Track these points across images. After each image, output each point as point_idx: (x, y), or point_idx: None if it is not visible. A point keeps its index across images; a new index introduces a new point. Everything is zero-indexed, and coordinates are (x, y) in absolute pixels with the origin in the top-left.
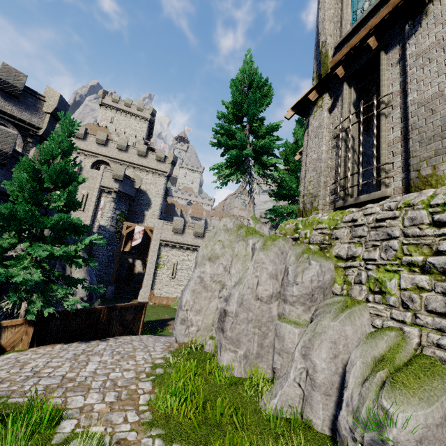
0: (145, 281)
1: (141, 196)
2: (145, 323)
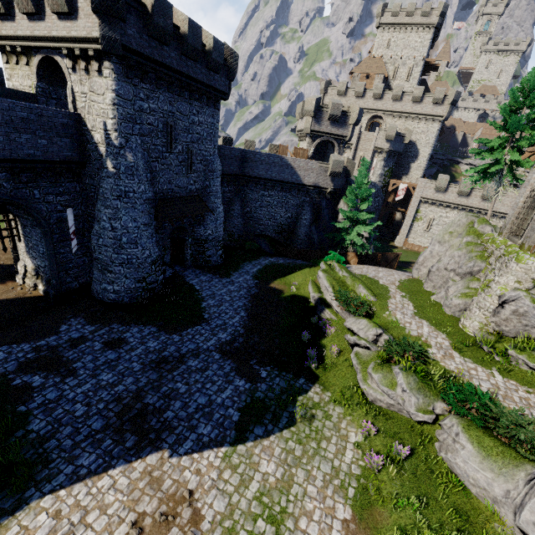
0: (402, 231)
1: (409, 147)
2: (398, 262)
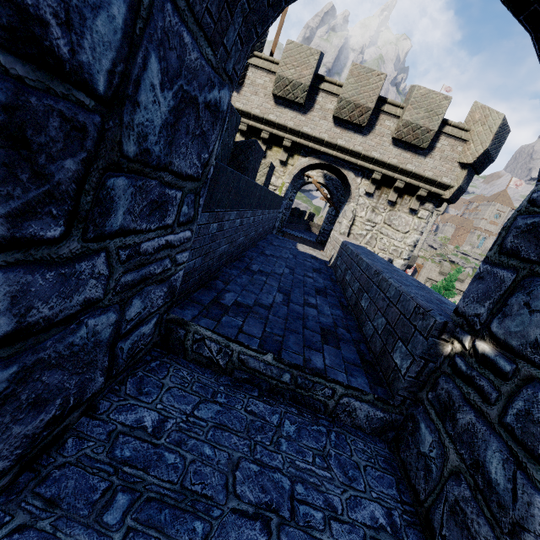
0: None
1: None
2: None
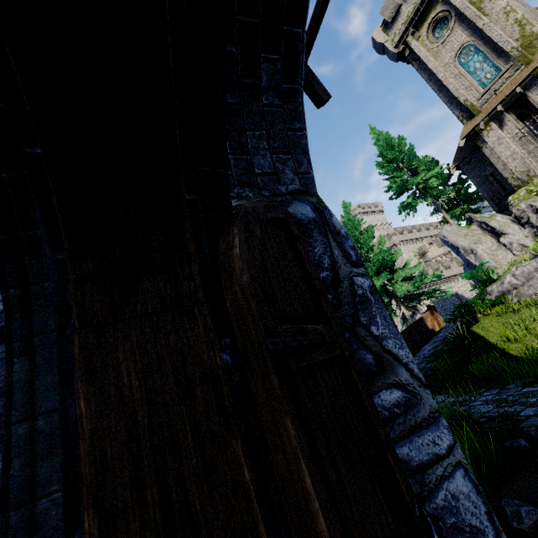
0: None
1: None
2: None
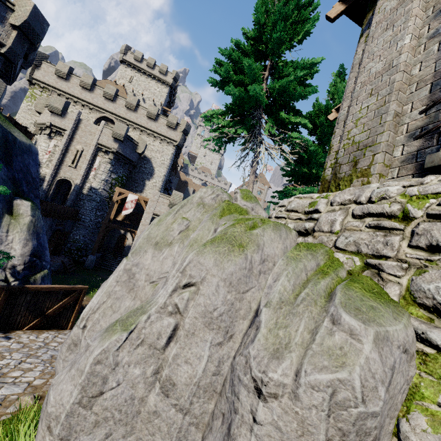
0: None
1: (144, 163)
2: None
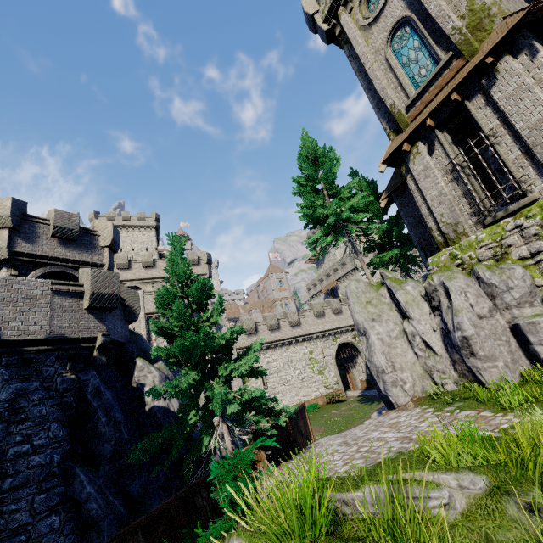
0: None
1: None
2: None
